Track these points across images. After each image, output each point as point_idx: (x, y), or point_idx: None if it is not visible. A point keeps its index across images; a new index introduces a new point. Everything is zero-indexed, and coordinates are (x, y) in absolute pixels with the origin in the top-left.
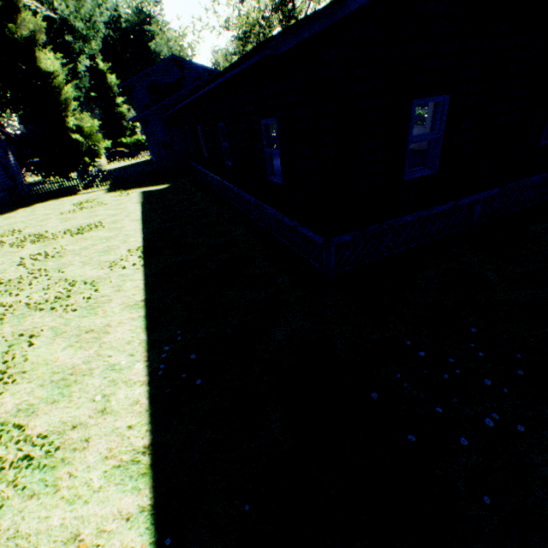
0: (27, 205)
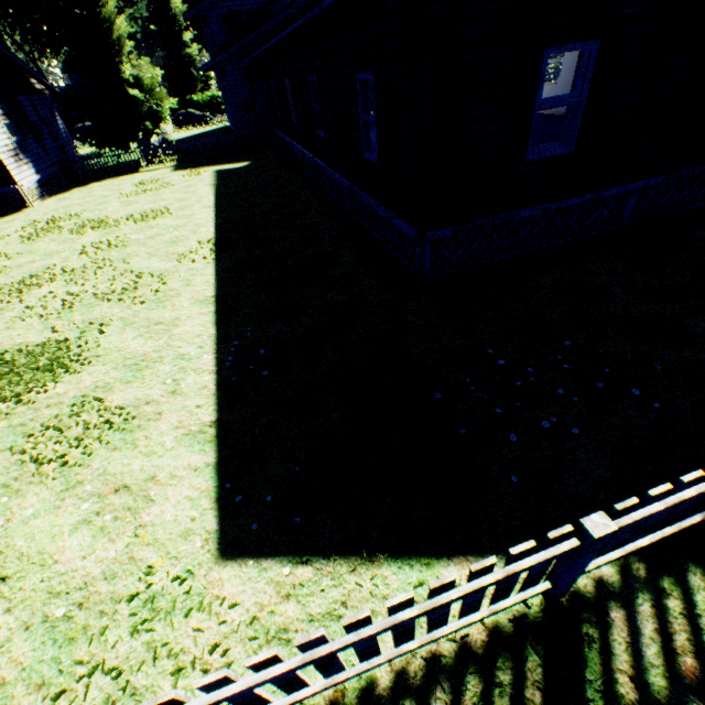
0: (82, 184)
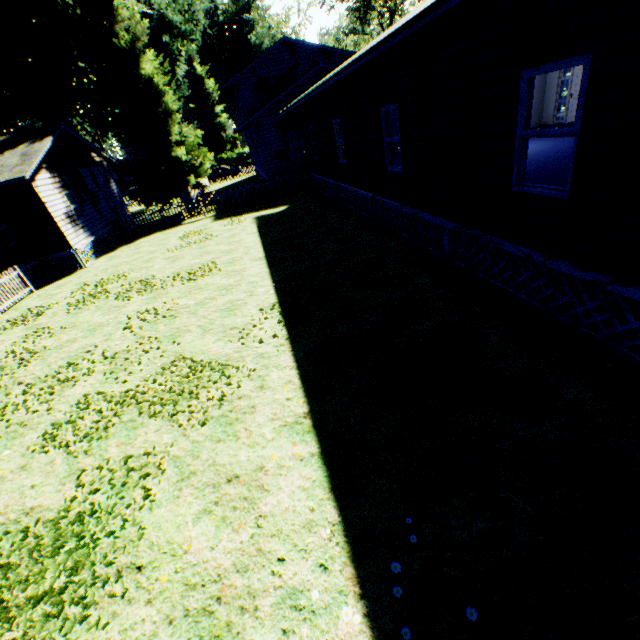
0: (131, 240)
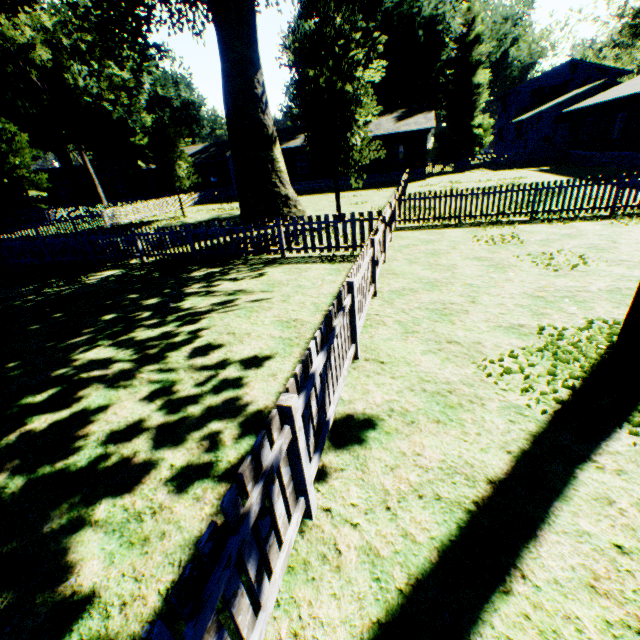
0: (434, 176)
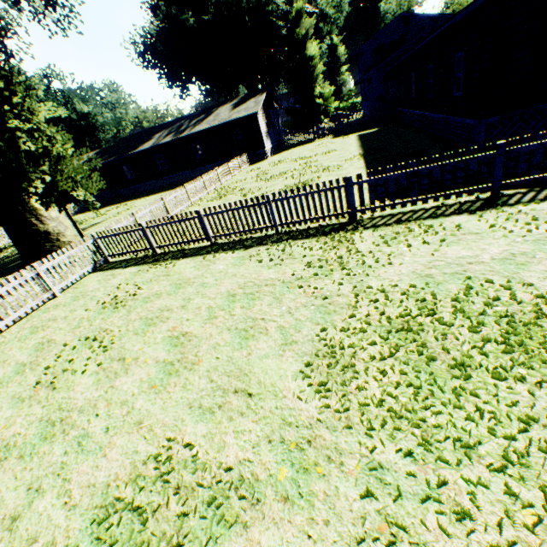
0: (286, 150)
